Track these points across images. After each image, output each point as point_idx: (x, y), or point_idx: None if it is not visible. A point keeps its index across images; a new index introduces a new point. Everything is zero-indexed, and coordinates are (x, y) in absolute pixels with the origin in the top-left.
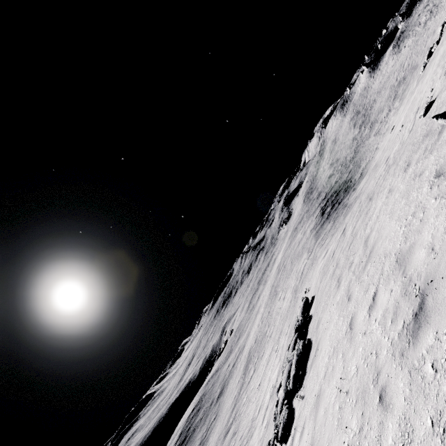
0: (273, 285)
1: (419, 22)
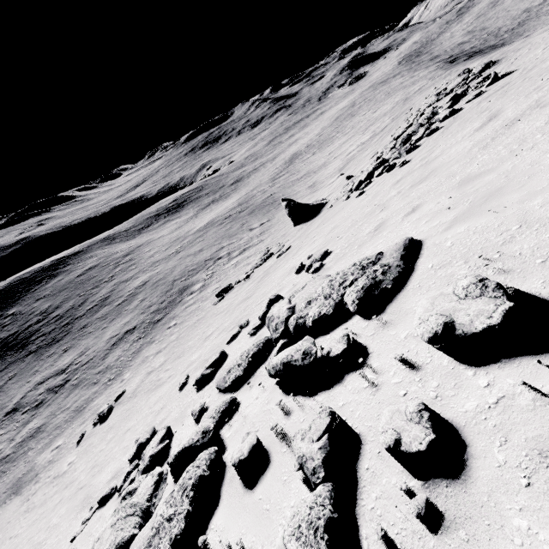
0: (342, 114)
1: None
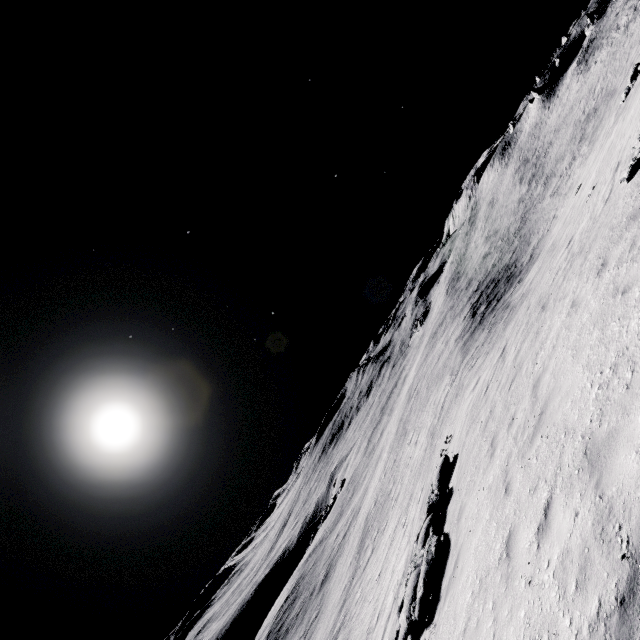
0: (401, 419)
1: (617, 25)
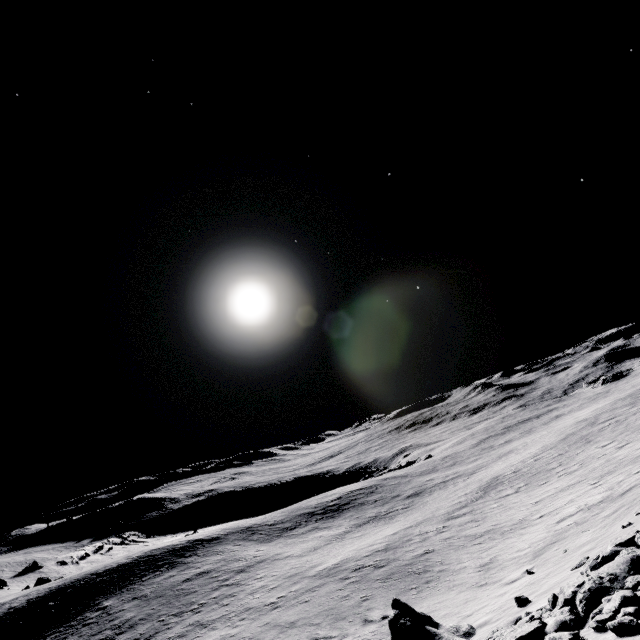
0: (574, 433)
1: None
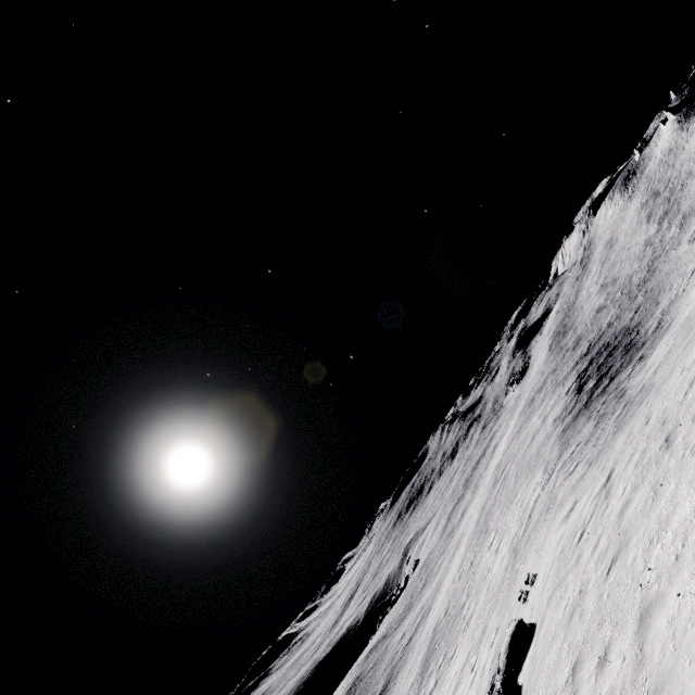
0: (484, 507)
1: None
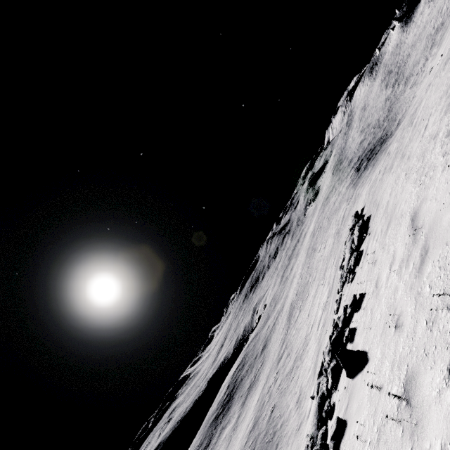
0: (309, 247)
1: None
